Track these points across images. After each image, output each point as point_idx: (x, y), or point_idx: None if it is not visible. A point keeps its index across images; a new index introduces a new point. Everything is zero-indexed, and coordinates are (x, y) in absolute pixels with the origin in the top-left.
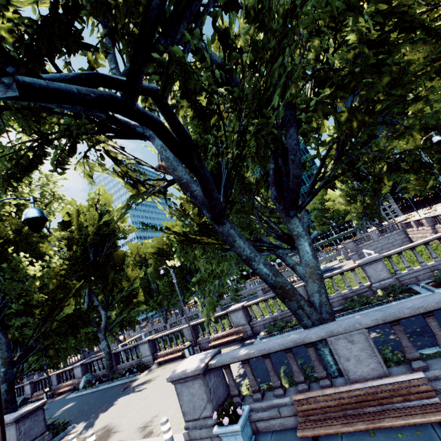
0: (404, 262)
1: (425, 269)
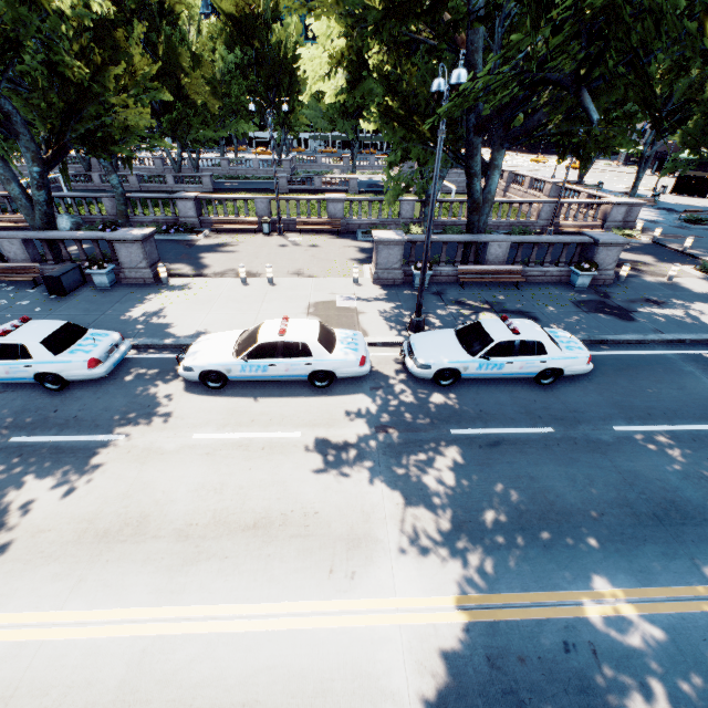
0: (499, 212)
1: (507, 223)
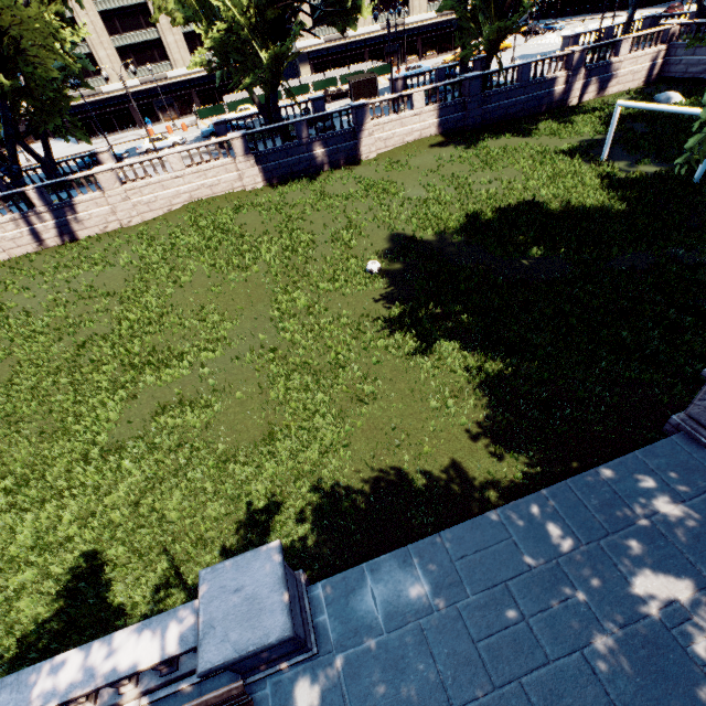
0: None
1: None
